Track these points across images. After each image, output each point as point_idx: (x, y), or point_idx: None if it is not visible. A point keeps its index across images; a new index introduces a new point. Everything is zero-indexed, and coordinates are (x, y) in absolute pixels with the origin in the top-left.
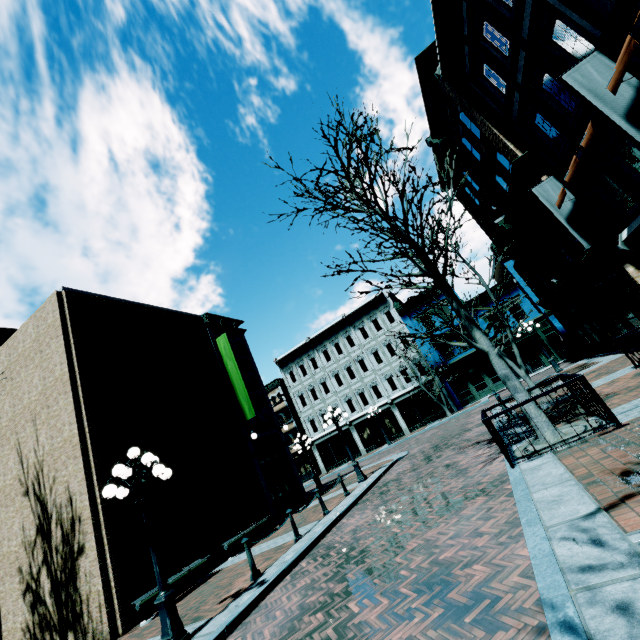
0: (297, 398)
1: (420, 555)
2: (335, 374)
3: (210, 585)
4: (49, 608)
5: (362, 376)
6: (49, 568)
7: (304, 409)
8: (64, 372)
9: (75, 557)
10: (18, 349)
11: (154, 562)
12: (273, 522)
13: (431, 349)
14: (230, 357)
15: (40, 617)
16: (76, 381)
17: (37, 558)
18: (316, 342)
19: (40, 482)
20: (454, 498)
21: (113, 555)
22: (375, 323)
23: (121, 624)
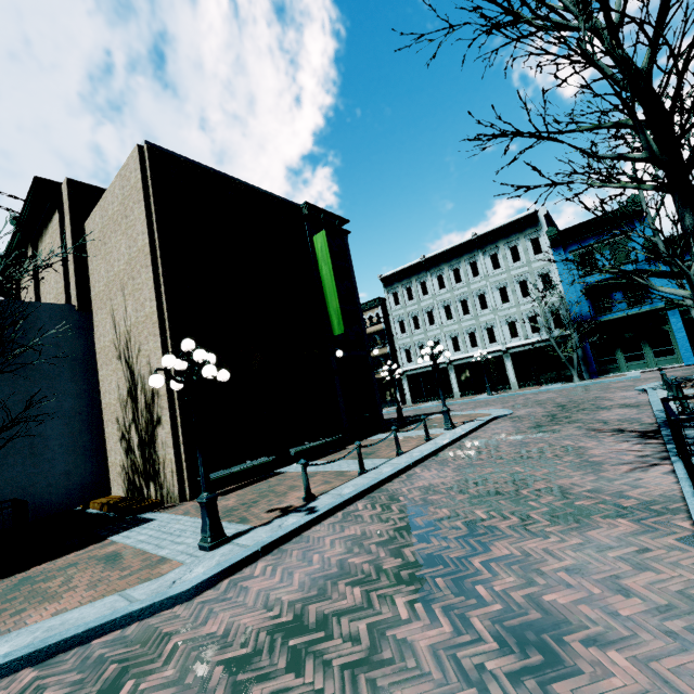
0: (396, 323)
1: (511, 574)
2: (446, 305)
3: (269, 485)
4: (137, 458)
5: (478, 314)
6: (137, 427)
7: (402, 336)
8: (145, 243)
9: (155, 425)
10: (108, 212)
11: (199, 463)
12: (345, 441)
13: (580, 297)
14: (326, 261)
15: (132, 462)
16: (156, 256)
17: (128, 415)
18: (432, 263)
19: (129, 351)
20: (576, 503)
21: (185, 433)
22: (513, 251)
23: (189, 492)
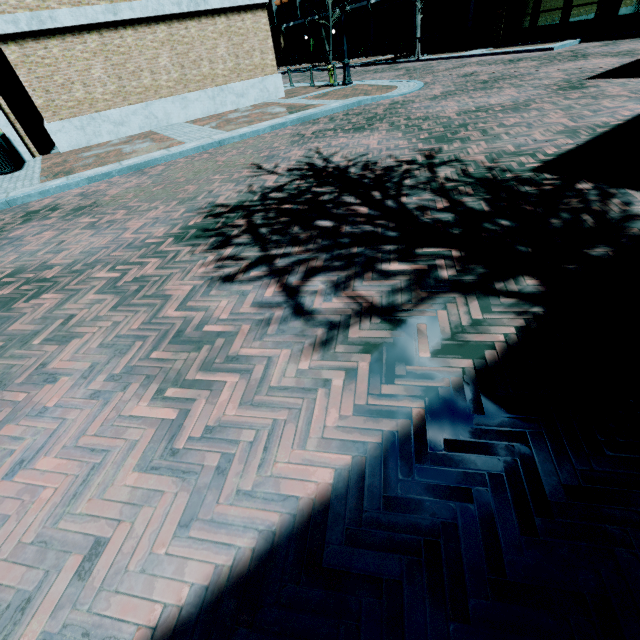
0: None
1: None
2: None
3: None
4: None
5: None
6: None
7: None
8: None
9: None
10: None
11: None
12: None
13: None
14: None
15: None
16: None
17: None
18: None
19: None
20: None
21: None
22: None
23: None
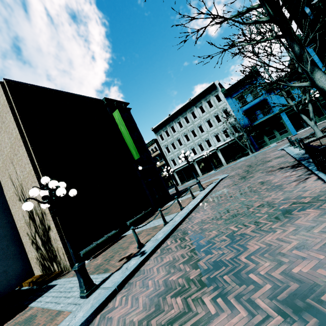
0: (165, 149)
1: (266, 260)
2: (185, 135)
3: (119, 245)
4: (43, 251)
5: (200, 135)
6: (38, 234)
7: (169, 154)
8: (17, 134)
9: (47, 231)
10: None
11: (68, 247)
12: (154, 210)
13: (243, 117)
14: (122, 124)
15: (41, 254)
16: (25, 139)
17: (32, 230)
18: (174, 117)
19: (23, 194)
20: (280, 208)
21: None
22: (209, 103)
23: None
